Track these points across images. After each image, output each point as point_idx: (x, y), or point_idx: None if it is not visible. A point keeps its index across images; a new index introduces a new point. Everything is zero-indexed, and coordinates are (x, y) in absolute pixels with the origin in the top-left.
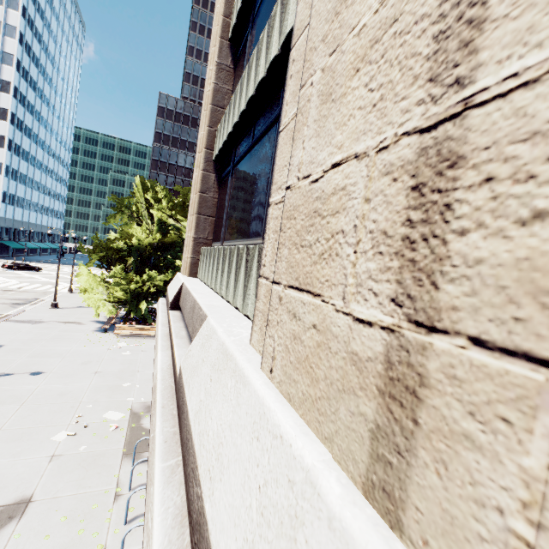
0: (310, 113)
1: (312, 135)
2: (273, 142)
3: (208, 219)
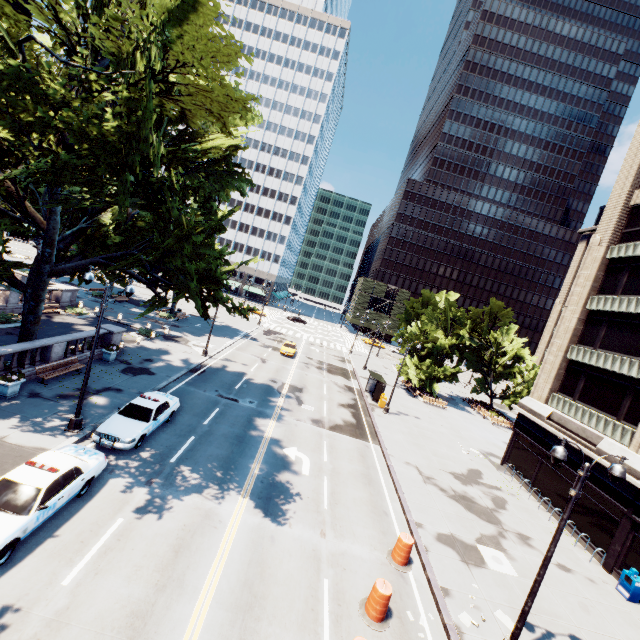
0: None
1: None
2: (624, 392)
3: (557, 381)
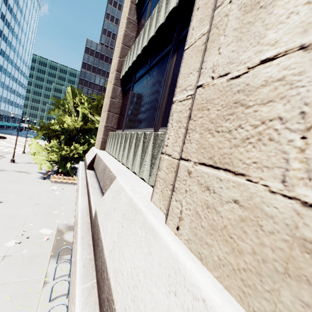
0: (228, 25)
1: (231, 41)
2: (165, 67)
3: (114, 115)
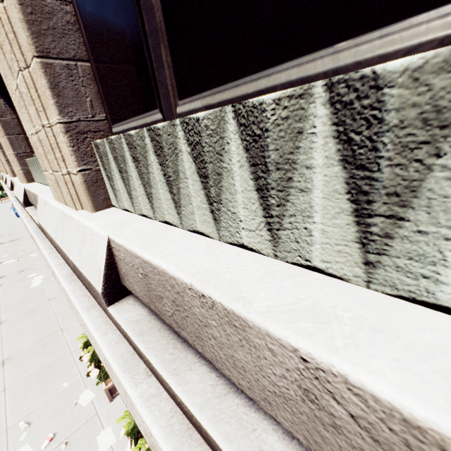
0: None
1: None
2: None
3: None
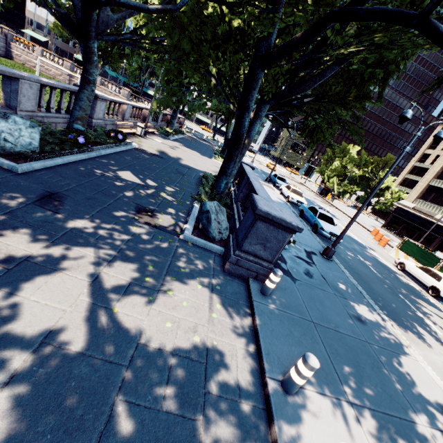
0: None
1: None
2: None
3: (421, 194)
